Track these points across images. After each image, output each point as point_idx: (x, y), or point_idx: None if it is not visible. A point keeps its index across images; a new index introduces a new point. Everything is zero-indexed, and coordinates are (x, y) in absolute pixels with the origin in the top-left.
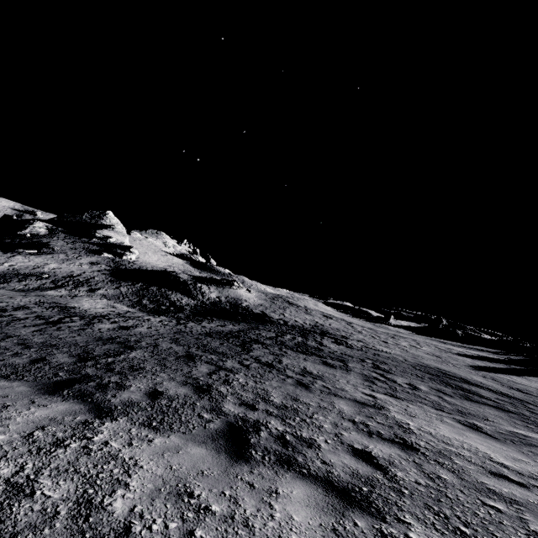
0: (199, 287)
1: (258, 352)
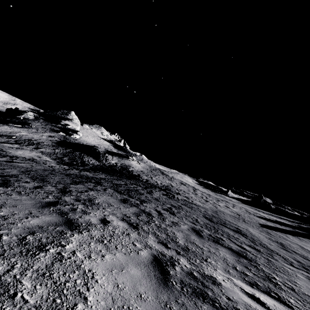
0: (106, 156)
1: (80, 186)
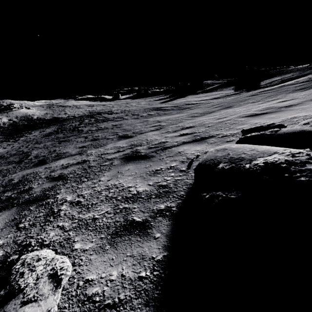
0: None
1: (86, 129)
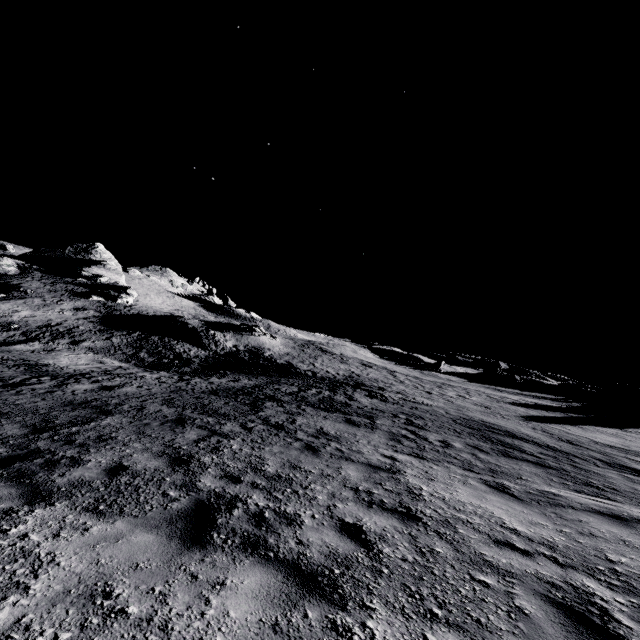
0: (212, 335)
1: (269, 411)
